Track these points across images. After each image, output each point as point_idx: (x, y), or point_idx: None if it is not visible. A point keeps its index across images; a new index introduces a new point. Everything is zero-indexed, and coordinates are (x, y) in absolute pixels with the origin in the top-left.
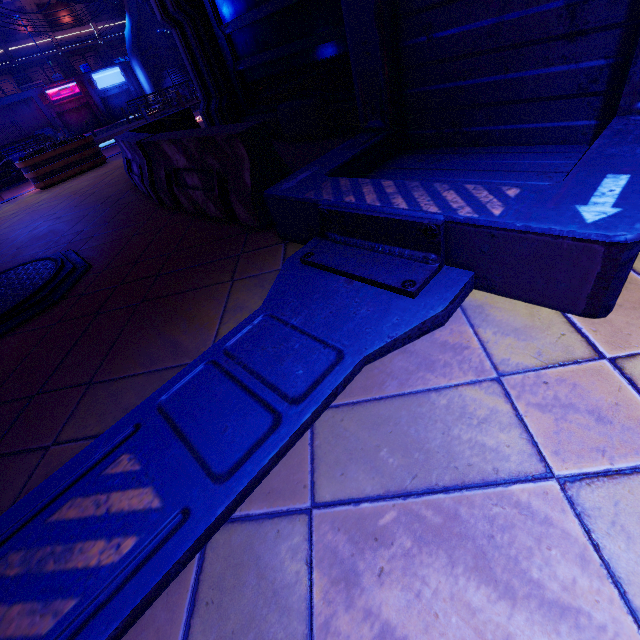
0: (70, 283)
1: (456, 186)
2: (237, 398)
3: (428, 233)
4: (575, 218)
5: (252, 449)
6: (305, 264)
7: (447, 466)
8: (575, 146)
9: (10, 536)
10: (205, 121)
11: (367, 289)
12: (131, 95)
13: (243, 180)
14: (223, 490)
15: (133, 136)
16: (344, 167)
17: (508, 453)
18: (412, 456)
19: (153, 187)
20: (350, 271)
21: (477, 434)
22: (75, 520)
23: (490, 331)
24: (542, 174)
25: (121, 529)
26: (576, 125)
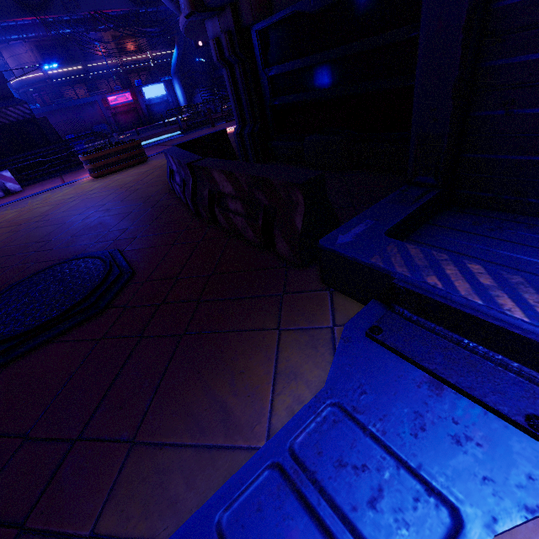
0: (116, 290)
1: None
2: None
3: None
4: None
5: None
6: (370, 338)
7: None
8: None
9: None
10: (237, 141)
11: (466, 405)
12: (169, 104)
13: (293, 222)
14: None
15: (182, 154)
16: (400, 225)
17: None
18: None
19: (193, 200)
20: (440, 373)
21: None
22: None
23: None
24: None
25: None
26: None
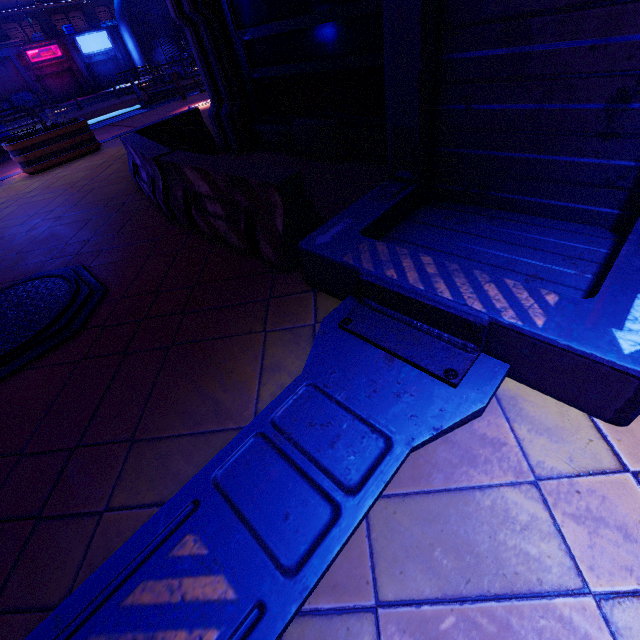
0: (89, 310)
1: (496, 279)
2: (293, 481)
3: (472, 328)
4: (613, 345)
5: (316, 542)
6: (343, 329)
7: (496, 573)
8: (596, 229)
9: (86, 618)
10: (214, 124)
11: (408, 370)
12: (118, 63)
13: (274, 224)
14: (294, 585)
15: (145, 145)
16: (376, 223)
17: (549, 564)
18: (464, 559)
19: (167, 202)
20: (391, 349)
21: (521, 541)
22: (151, 606)
23: (525, 428)
24: (568, 259)
25: (200, 620)
26: (600, 211)
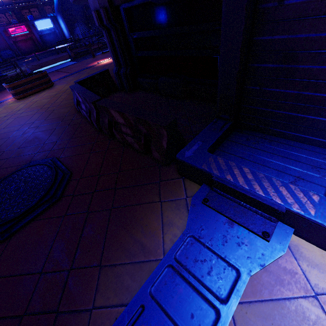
0: (64, 185)
1: (285, 184)
2: (192, 294)
3: (276, 212)
4: None
5: None
6: (204, 204)
7: None
8: (325, 150)
9: None
10: (116, 77)
11: (242, 230)
12: (56, 35)
13: (161, 143)
14: None
15: (85, 93)
16: (214, 144)
17: None
18: None
19: (97, 123)
20: (232, 218)
21: None
22: None
23: (305, 264)
24: (314, 168)
25: None
26: None
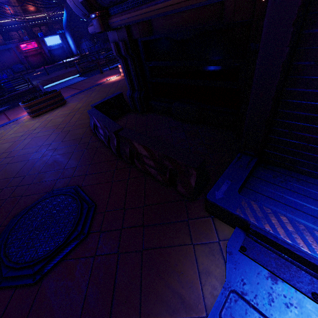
0: (90, 220)
1: None
2: None
3: None
4: None
5: None
6: (241, 252)
7: None
8: None
9: None
10: (129, 99)
11: (288, 287)
12: (64, 49)
13: (189, 181)
14: None
15: (105, 120)
16: (243, 184)
17: None
18: None
19: (117, 150)
20: (275, 273)
21: None
22: None
23: None
24: None
25: None
26: None
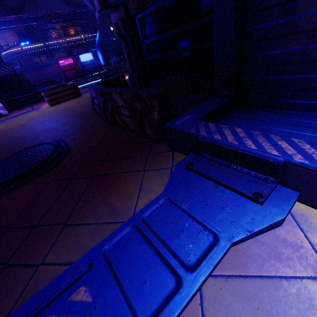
0: (59, 158)
1: (285, 138)
2: (151, 257)
3: (271, 166)
4: None
5: (163, 304)
6: (188, 169)
7: None
8: None
9: None
10: (130, 81)
11: (228, 193)
12: (95, 65)
13: (153, 116)
14: None
15: (97, 87)
16: (208, 115)
17: None
18: None
19: (104, 112)
20: (217, 179)
21: None
22: None
23: (316, 236)
24: None
25: None
26: None
